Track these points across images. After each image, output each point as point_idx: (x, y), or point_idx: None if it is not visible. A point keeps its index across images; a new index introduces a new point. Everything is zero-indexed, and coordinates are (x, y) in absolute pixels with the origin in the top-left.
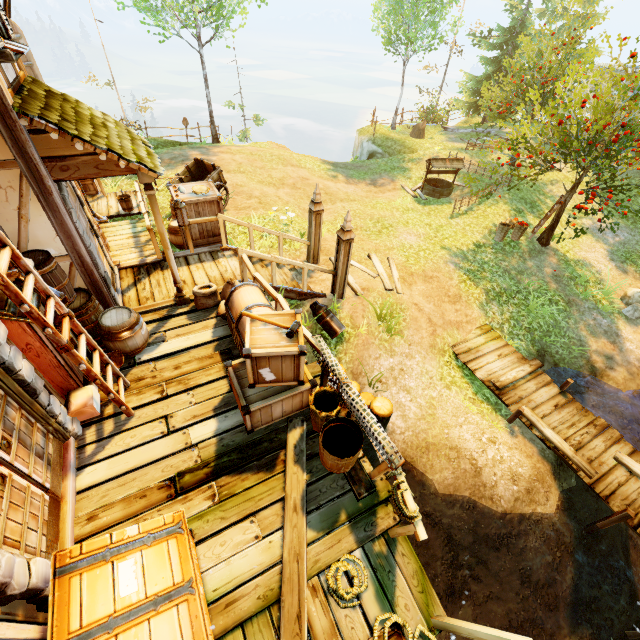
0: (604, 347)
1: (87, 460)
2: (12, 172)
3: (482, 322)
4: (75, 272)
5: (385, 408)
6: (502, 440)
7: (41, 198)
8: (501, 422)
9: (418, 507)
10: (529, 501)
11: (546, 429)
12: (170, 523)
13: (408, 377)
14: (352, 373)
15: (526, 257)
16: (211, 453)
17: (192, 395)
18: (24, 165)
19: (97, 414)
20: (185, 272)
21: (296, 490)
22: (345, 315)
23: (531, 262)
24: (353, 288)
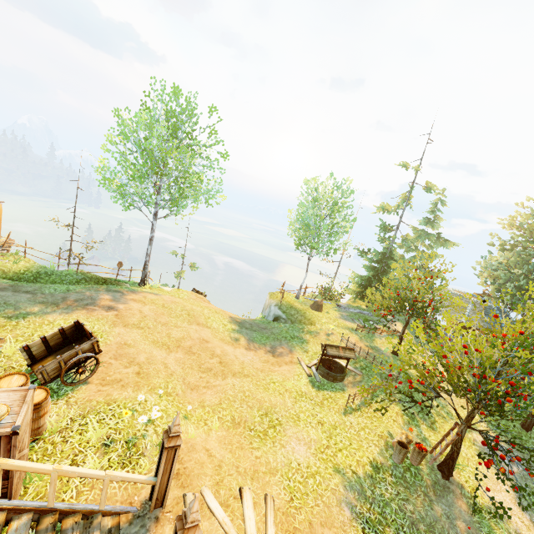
0: None
1: None
2: None
3: None
4: None
5: None
6: None
7: None
8: None
9: None
10: None
11: None
12: None
13: None
14: None
15: (431, 495)
16: None
17: None
18: None
19: None
20: None
21: None
22: None
23: (439, 506)
24: None
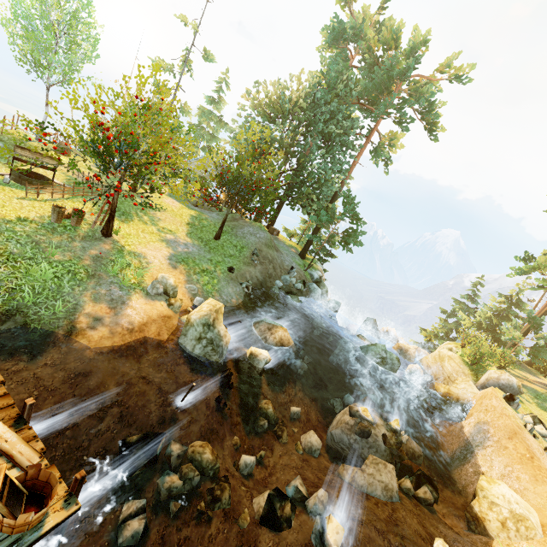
0: (99, 310)
1: None
2: None
3: None
4: None
5: None
6: None
7: None
8: None
9: None
10: None
11: None
12: None
13: None
14: None
15: (77, 239)
16: None
17: None
18: None
19: None
20: None
21: None
22: None
23: (79, 243)
24: None
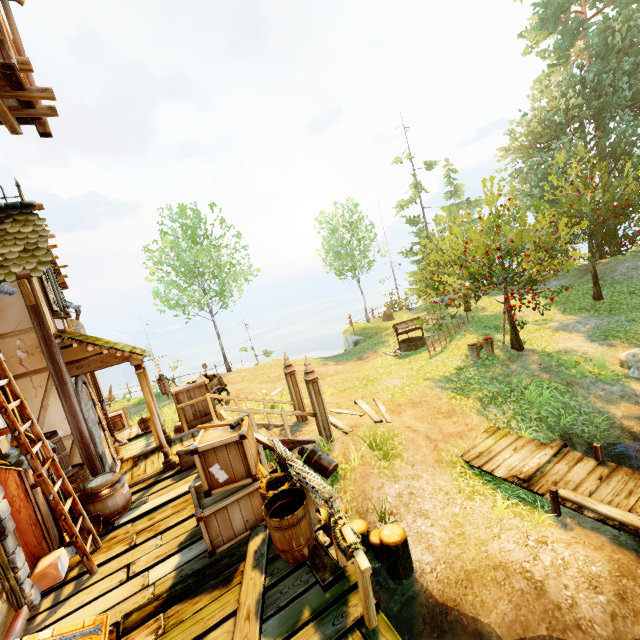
0: (629, 410)
1: (33, 629)
2: (44, 375)
3: (486, 426)
4: (75, 449)
5: (395, 534)
6: (554, 537)
7: (59, 389)
8: (547, 518)
9: (359, 539)
10: (633, 614)
11: (599, 505)
12: (89, 625)
13: (421, 499)
14: (358, 513)
15: (508, 363)
16: (167, 587)
17: (160, 538)
18: (52, 368)
19: (60, 579)
20: (178, 448)
21: (251, 595)
22: (337, 454)
23: (514, 365)
24: (341, 428)
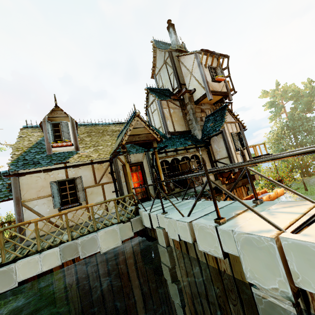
0: None
1: None
2: None
3: None
4: None
5: None
6: None
7: None
8: None
9: None
10: None
11: None
12: None
13: None
14: None
15: None
16: None
17: None
18: None
19: None
20: None
21: None
22: None
23: None
24: None
